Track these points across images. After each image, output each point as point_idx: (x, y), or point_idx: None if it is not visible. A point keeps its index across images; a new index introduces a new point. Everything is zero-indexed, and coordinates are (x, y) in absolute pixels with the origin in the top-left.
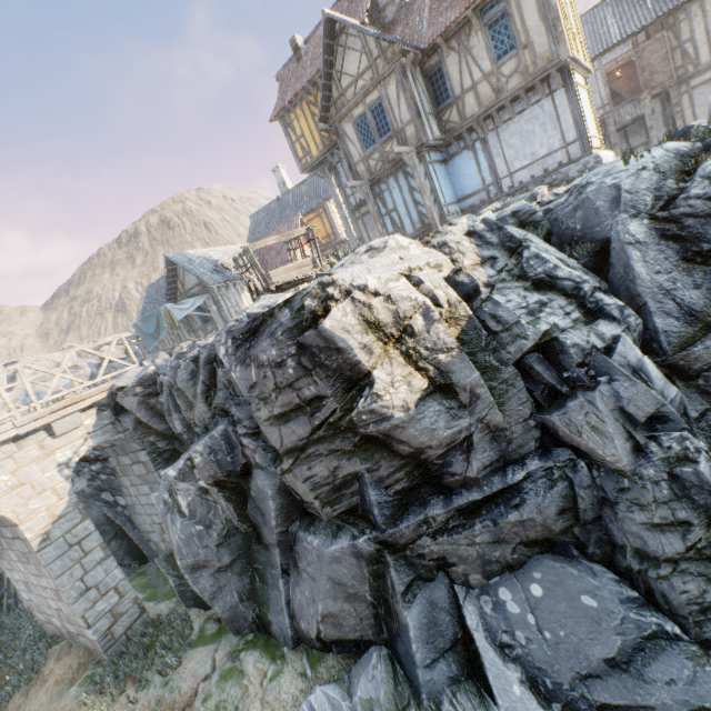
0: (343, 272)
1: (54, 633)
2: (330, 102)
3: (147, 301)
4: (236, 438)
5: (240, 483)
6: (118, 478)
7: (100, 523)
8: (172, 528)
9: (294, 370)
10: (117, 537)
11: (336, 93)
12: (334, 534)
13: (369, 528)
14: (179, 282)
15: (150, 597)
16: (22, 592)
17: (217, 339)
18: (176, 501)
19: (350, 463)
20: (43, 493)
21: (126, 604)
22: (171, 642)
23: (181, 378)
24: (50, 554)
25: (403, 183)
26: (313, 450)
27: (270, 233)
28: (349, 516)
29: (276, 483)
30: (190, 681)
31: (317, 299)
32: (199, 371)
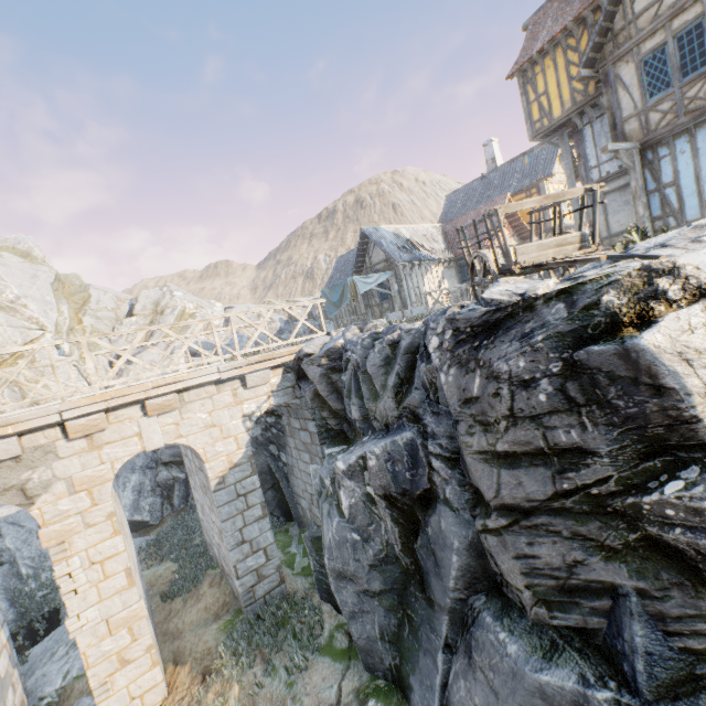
0: (698, 254)
1: (213, 557)
2: (606, 38)
3: (334, 271)
4: (423, 454)
5: (413, 508)
6: (285, 436)
7: (263, 471)
8: (327, 521)
9: (549, 398)
10: (273, 488)
11: (619, 23)
12: (546, 654)
13: (614, 679)
14: (367, 256)
15: (289, 562)
16: (199, 510)
17: (430, 326)
18: (336, 493)
19: (606, 567)
20: (227, 439)
21: (269, 568)
22: (301, 634)
23: (372, 361)
24: (222, 498)
25: (704, 144)
26: (545, 521)
27: (467, 214)
28: (571, 632)
29: (466, 536)
30: (313, 701)
31: (628, 294)
32: (395, 359)
